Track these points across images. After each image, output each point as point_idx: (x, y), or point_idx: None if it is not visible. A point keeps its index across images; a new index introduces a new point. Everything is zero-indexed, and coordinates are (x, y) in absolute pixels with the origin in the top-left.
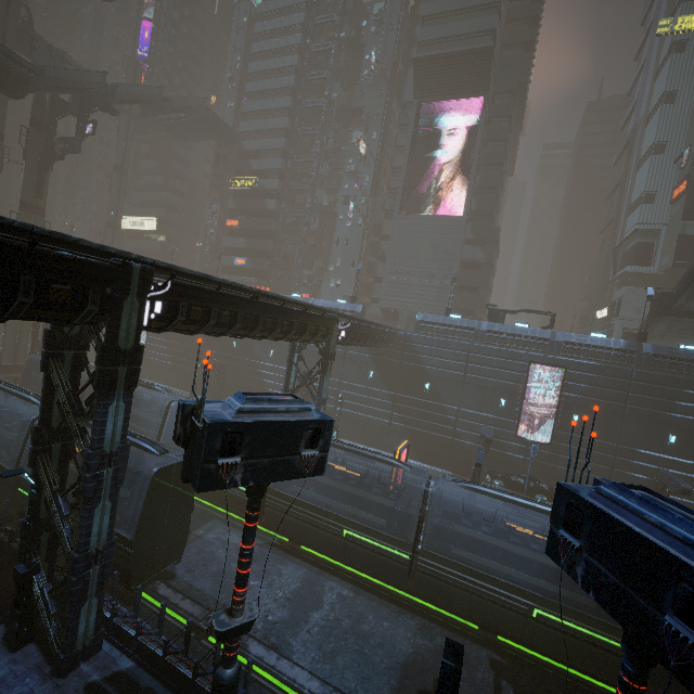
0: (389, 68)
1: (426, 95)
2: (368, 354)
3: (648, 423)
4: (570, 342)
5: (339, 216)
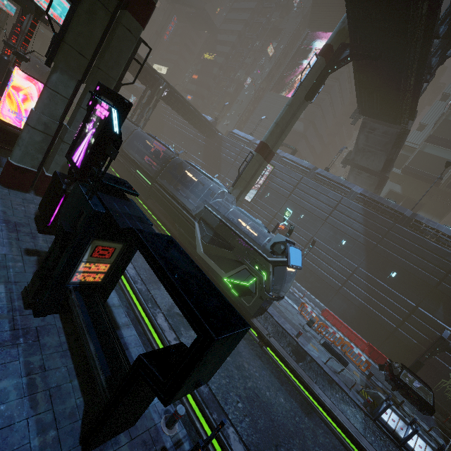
0: (307, 9)
1: (314, 27)
2: (203, 141)
3: (296, 206)
4: (286, 157)
5: (245, 87)
